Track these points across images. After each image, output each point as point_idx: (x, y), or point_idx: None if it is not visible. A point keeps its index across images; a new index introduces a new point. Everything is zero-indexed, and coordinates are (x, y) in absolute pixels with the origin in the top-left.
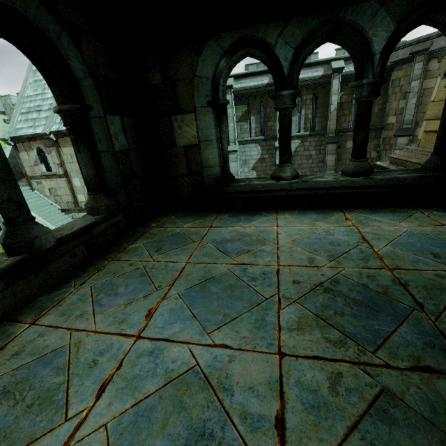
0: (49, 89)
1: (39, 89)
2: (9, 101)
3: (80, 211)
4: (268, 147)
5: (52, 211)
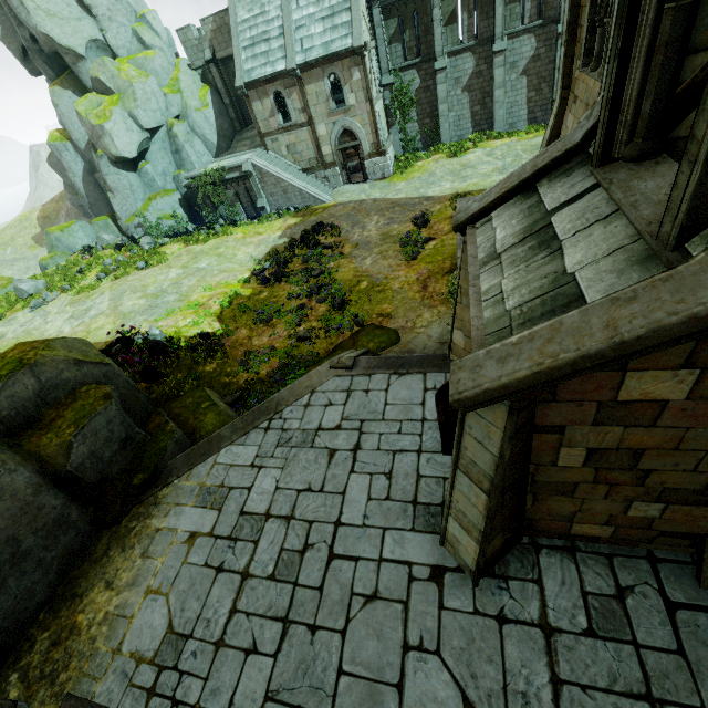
0: (270, 5)
1: (255, 8)
2: (190, 35)
3: (326, 167)
4: (546, 36)
5: (296, 173)
